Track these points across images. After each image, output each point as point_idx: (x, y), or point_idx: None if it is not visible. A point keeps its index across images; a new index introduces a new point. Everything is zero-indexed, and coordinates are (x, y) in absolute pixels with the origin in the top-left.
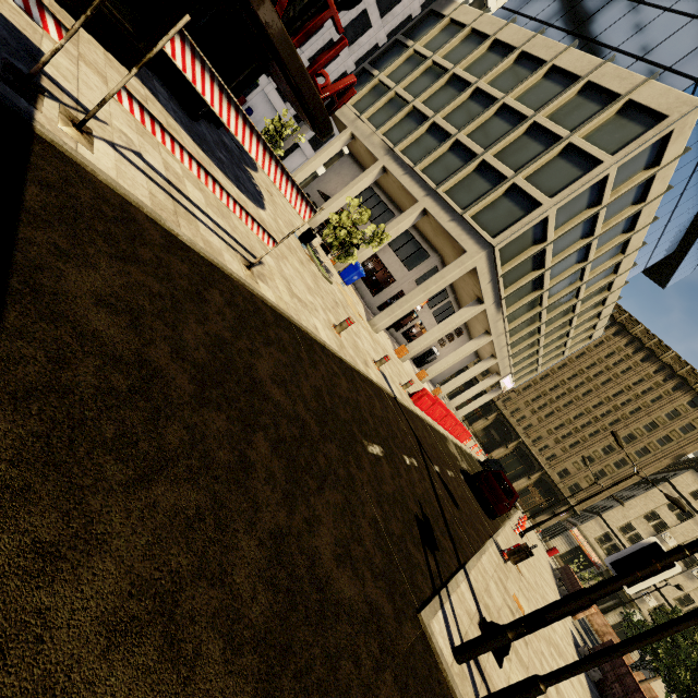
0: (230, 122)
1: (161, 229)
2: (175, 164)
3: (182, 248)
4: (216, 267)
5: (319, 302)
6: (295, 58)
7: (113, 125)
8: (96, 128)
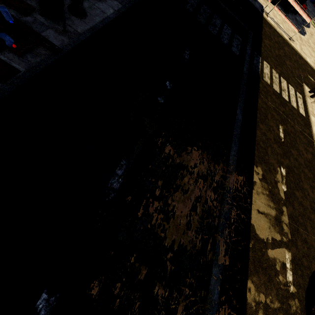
0: (293, 4)
1: (274, 28)
2: (278, 21)
3: (276, 31)
4: (282, 36)
5: (313, 58)
6: None
7: (270, 15)
8: (268, 15)
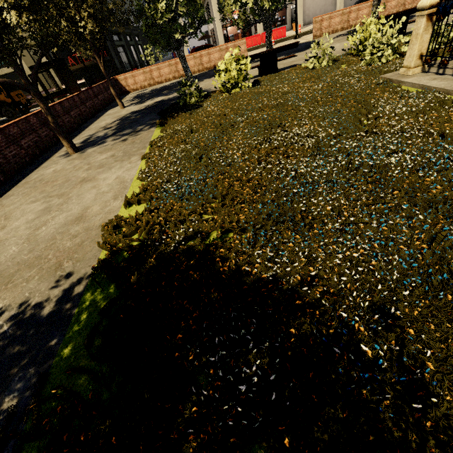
0: None
1: None
2: None
3: None
4: None
5: None
6: (82, 65)
7: None
8: None
